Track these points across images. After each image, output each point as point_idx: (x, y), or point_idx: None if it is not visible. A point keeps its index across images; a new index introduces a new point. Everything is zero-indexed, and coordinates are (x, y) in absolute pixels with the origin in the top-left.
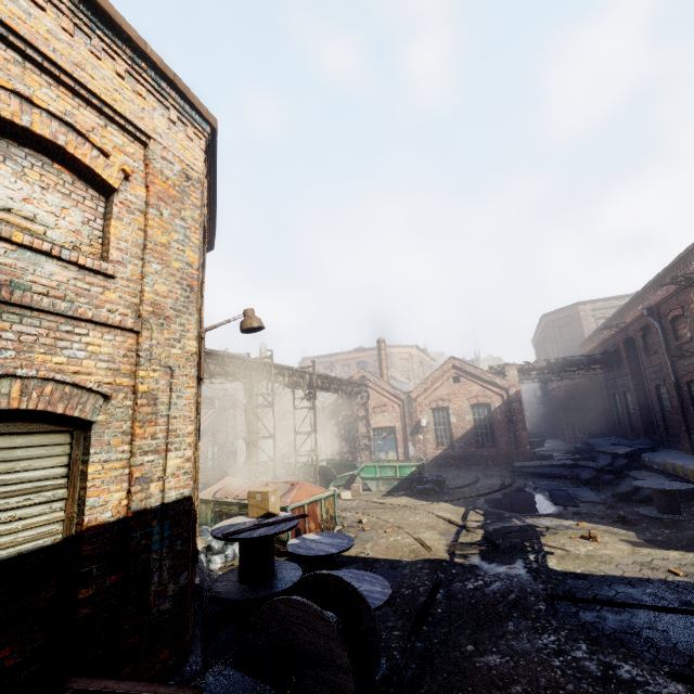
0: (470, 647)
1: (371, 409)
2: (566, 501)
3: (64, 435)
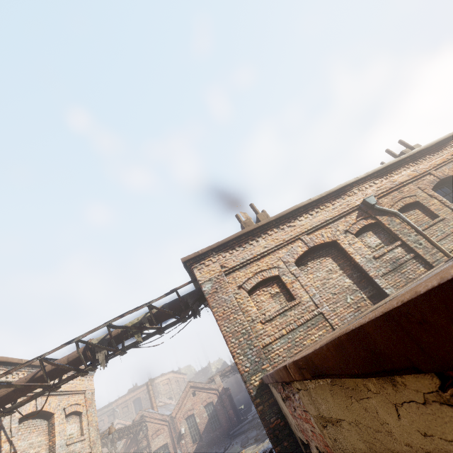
0: None
1: (150, 437)
2: (245, 442)
3: None
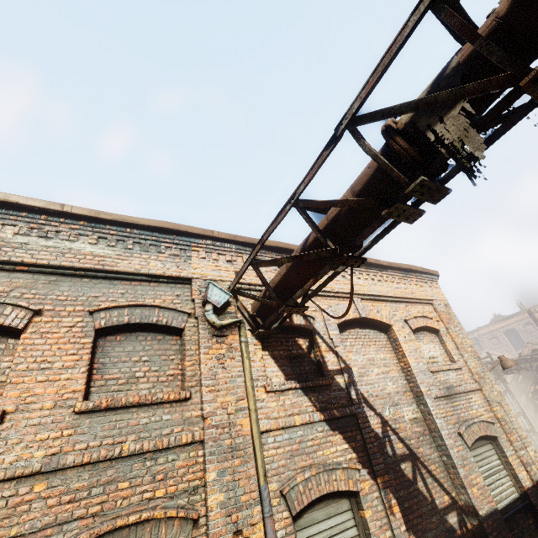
0: None
1: None
2: None
3: (489, 444)
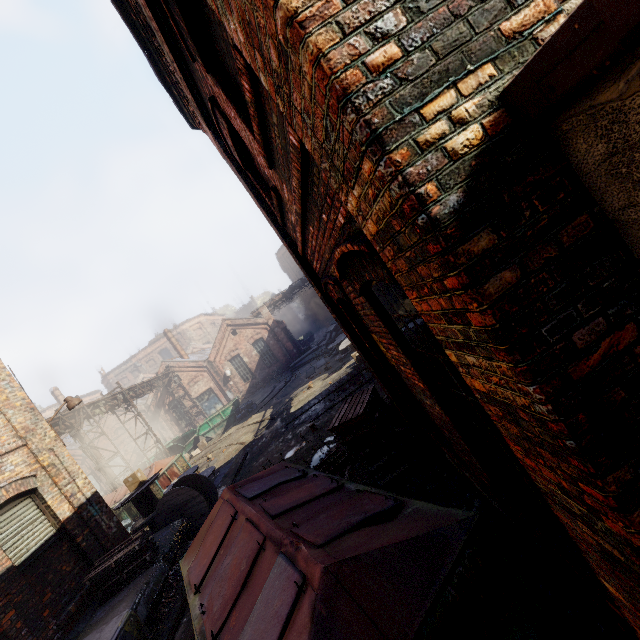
0: (254, 463)
1: (187, 386)
2: (311, 373)
3: (28, 499)
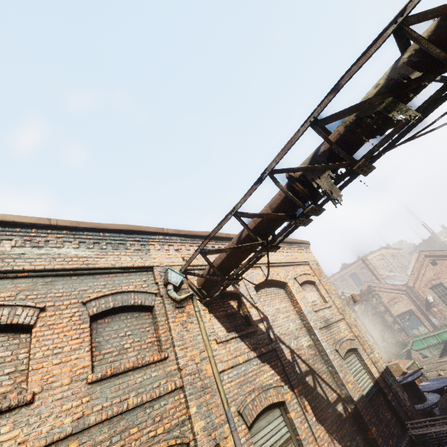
0: None
1: (386, 304)
2: None
3: (353, 354)
